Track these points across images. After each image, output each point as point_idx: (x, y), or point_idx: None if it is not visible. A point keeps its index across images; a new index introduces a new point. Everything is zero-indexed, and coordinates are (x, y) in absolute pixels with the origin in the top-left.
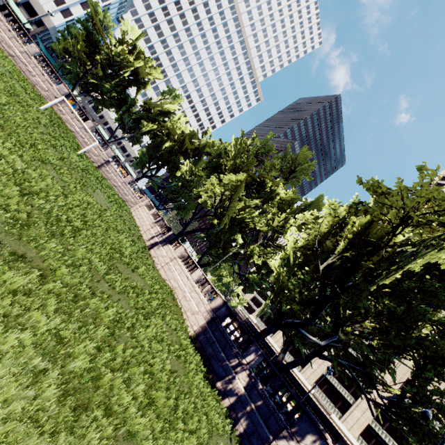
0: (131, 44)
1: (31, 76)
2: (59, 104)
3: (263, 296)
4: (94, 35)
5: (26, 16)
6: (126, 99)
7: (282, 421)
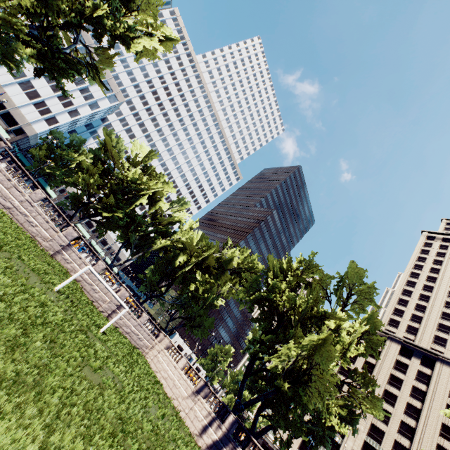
0: (140, 162)
1: (31, 227)
2: (64, 252)
3: None
4: (108, 163)
5: (4, 125)
6: (134, 217)
7: None
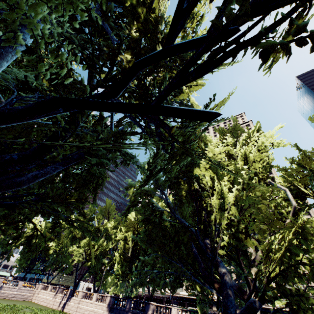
0: None
1: None
2: None
3: (121, 280)
4: None
5: None
6: None
7: (143, 313)
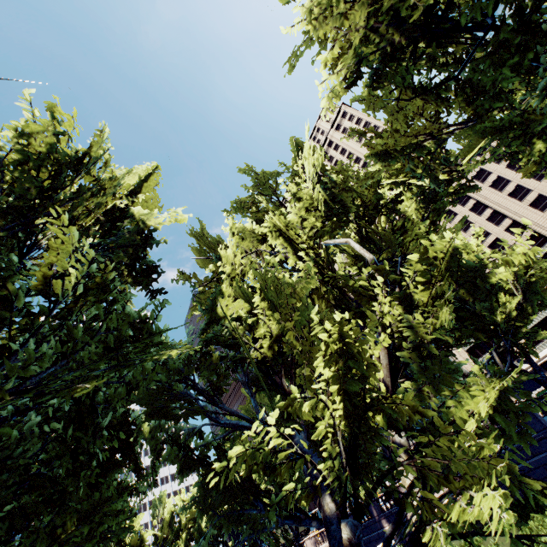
0: None
1: None
2: None
3: None
4: None
5: None
6: None
7: None
